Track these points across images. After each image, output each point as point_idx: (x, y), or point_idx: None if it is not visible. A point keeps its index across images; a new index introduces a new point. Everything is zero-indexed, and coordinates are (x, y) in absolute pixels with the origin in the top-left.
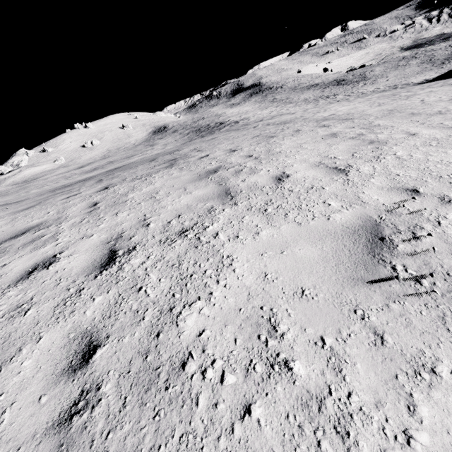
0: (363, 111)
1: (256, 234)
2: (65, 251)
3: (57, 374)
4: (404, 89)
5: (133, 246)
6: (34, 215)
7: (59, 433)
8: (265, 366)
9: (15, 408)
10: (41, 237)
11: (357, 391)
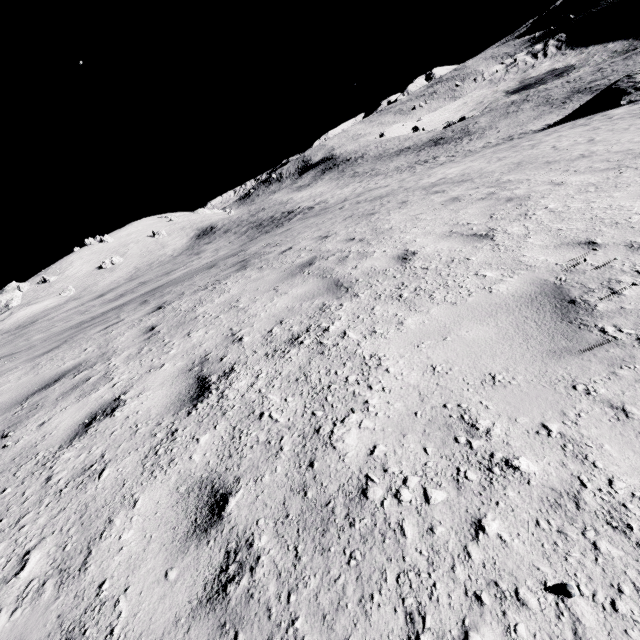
0: (481, 169)
1: (400, 325)
2: (129, 390)
3: (180, 540)
4: (523, 139)
5: (229, 367)
6: (65, 355)
7: (214, 611)
8: (480, 471)
9: (133, 594)
10: (86, 381)
11: (619, 476)
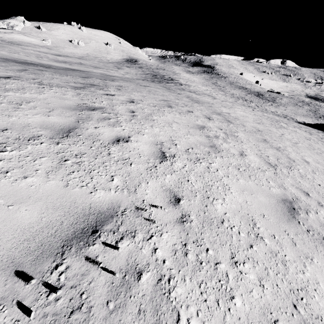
0: (246, 121)
1: (22, 178)
2: None
3: None
4: (288, 121)
5: None
6: None
7: None
8: None
9: None
10: None
11: None
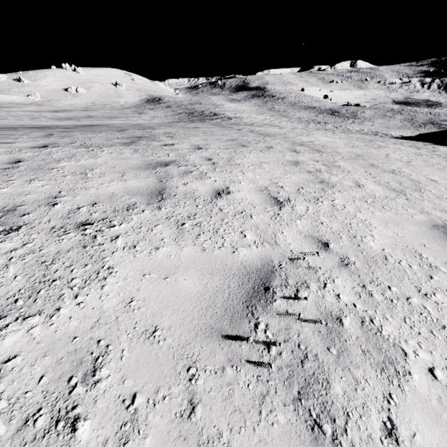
0: (336, 147)
1: (155, 249)
2: None
3: None
4: (382, 138)
5: (19, 225)
6: None
7: None
8: (50, 420)
9: None
10: None
11: None
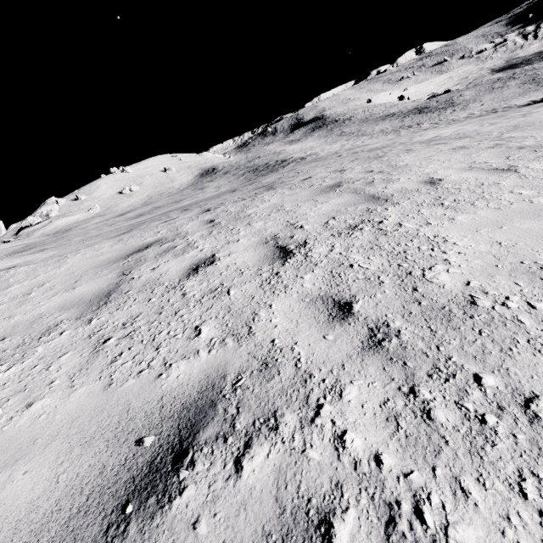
0: (475, 130)
1: (452, 220)
2: (218, 253)
3: (324, 323)
4: (508, 111)
5: (301, 241)
6: (143, 235)
7: (378, 353)
8: None
9: (303, 345)
10: (174, 248)
11: None
